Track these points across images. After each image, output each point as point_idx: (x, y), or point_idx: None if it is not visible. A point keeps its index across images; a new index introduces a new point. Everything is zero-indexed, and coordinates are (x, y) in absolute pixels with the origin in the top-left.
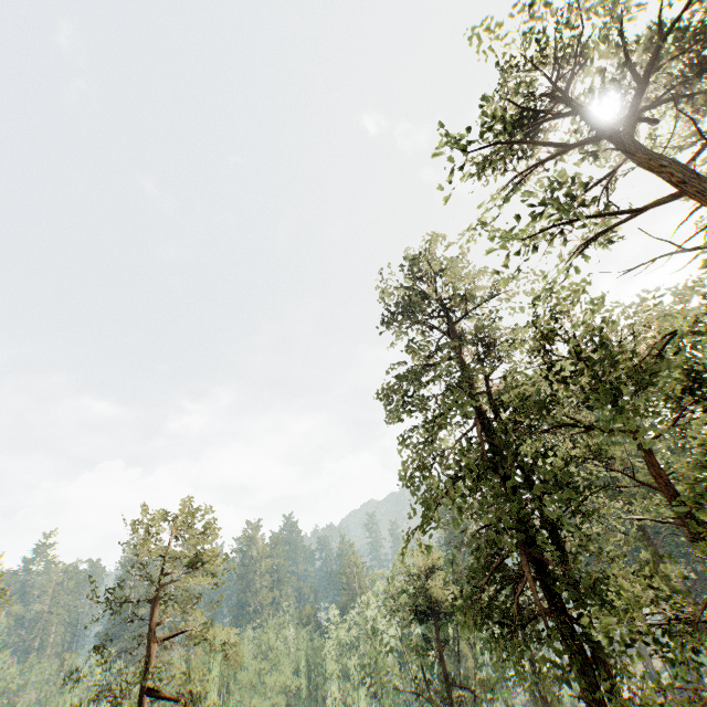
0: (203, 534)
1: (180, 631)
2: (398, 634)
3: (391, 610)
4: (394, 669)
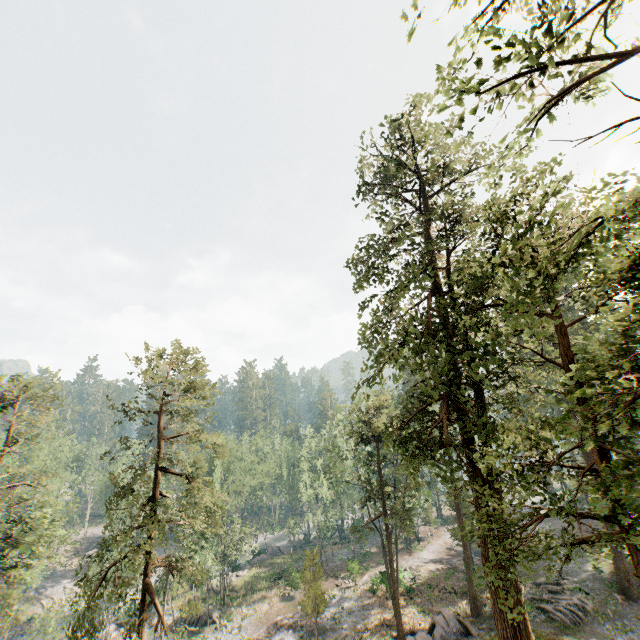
0: (197, 369)
1: (183, 434)
2: (352, 449)
3: (348, 433)
4: (347, 471)
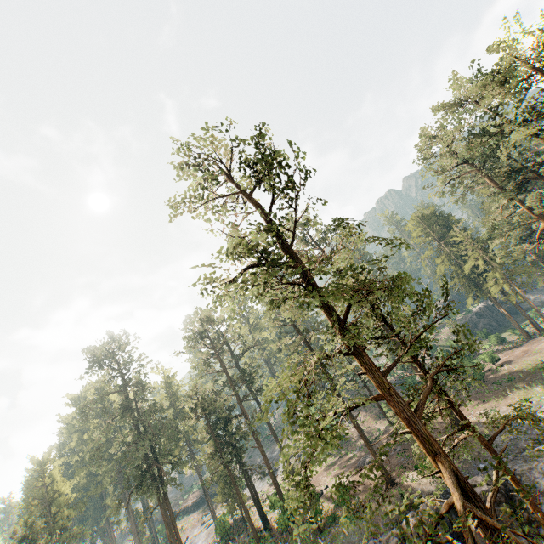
0: None
1: None
2: None
3: None
4: None
